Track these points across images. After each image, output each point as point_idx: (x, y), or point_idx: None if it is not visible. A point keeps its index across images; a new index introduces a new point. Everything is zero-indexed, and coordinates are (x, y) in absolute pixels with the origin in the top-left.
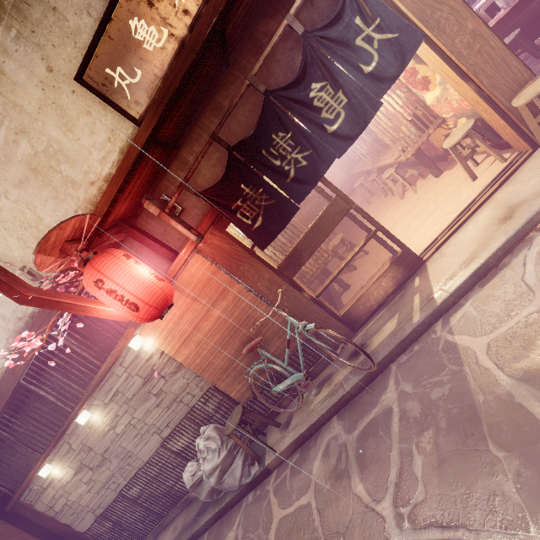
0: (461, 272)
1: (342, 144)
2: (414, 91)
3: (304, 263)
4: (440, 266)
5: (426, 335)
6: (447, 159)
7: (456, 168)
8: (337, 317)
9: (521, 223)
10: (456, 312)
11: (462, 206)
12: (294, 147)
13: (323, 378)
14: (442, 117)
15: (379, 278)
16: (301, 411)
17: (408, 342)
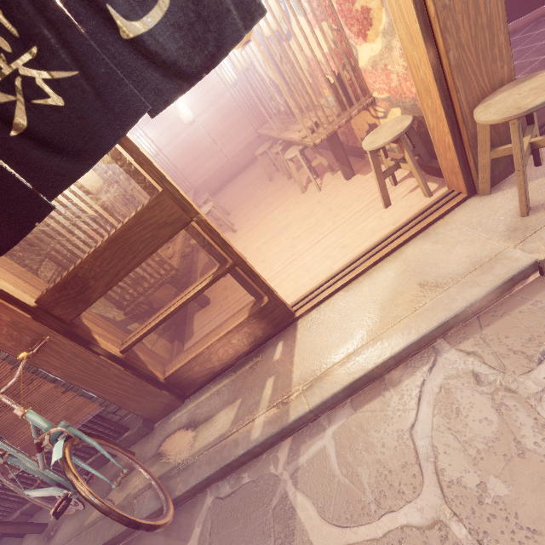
0: (334, 372)
1: (162, 83)
2: (347, 33)
3: (95, 300)
4: (312, 339)
5: (264, 460)
6: (364, 158)
7: (371, 176)
8: (156, 381)
9: (431, 324)
10: (311, 438)
11: (364, 244)
12: (20, 41)
13: (122, 466)
14: (373, 96)
15: (229, 332)
16: (75, 519)
17: (238, 465)
